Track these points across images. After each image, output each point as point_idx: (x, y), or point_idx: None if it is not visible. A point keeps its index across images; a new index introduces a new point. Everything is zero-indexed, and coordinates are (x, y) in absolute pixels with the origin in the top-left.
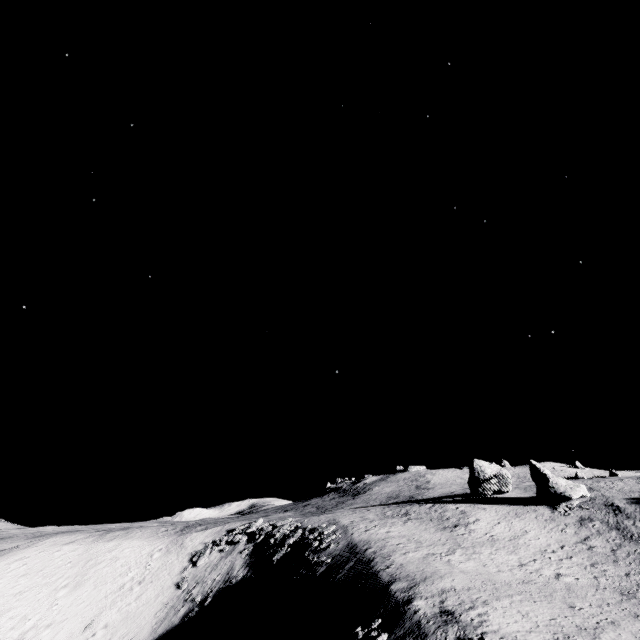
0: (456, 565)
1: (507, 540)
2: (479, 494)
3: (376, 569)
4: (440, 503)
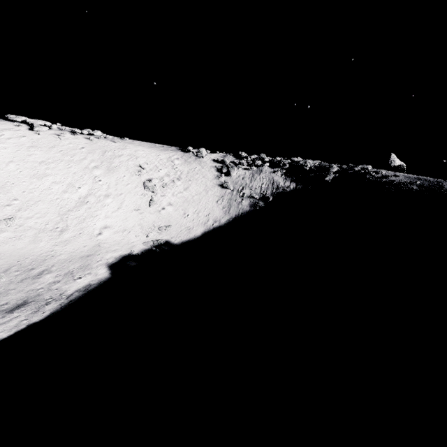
0: None
1: None
2: None
3: None
4: None
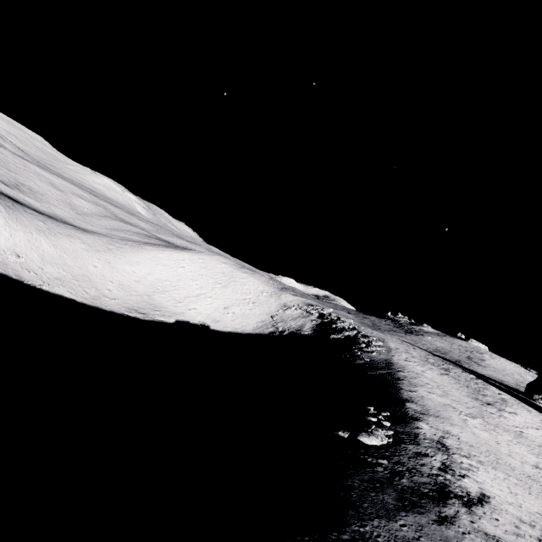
0: (470, 426)
1: (536, 444)
2: (533, 398)
3: (400, 386)
4: (484, 381)
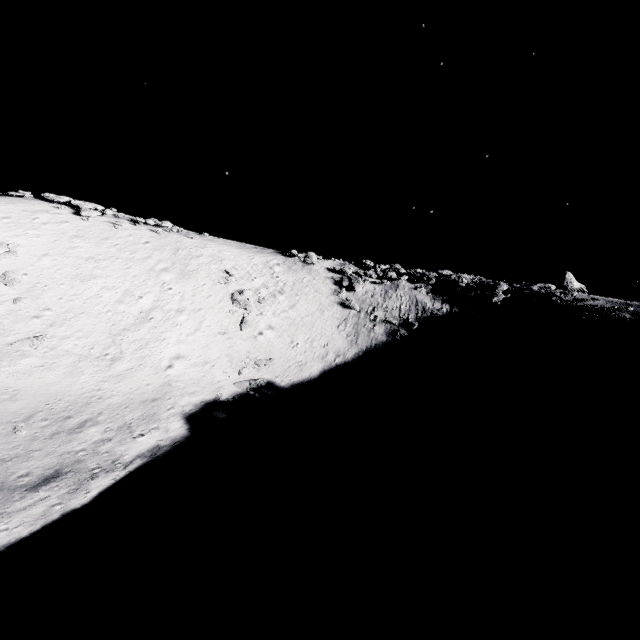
0: None
1: None
2: None
3: None
4: None
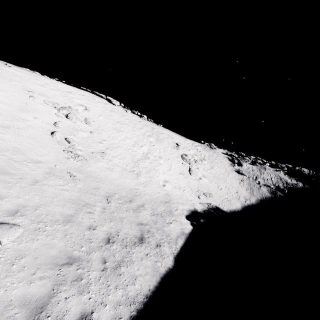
0: None
1: None
2: None
3: None
4: None
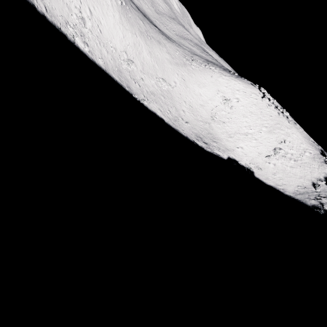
0: None
1: None
2: None
3: None
4: None
